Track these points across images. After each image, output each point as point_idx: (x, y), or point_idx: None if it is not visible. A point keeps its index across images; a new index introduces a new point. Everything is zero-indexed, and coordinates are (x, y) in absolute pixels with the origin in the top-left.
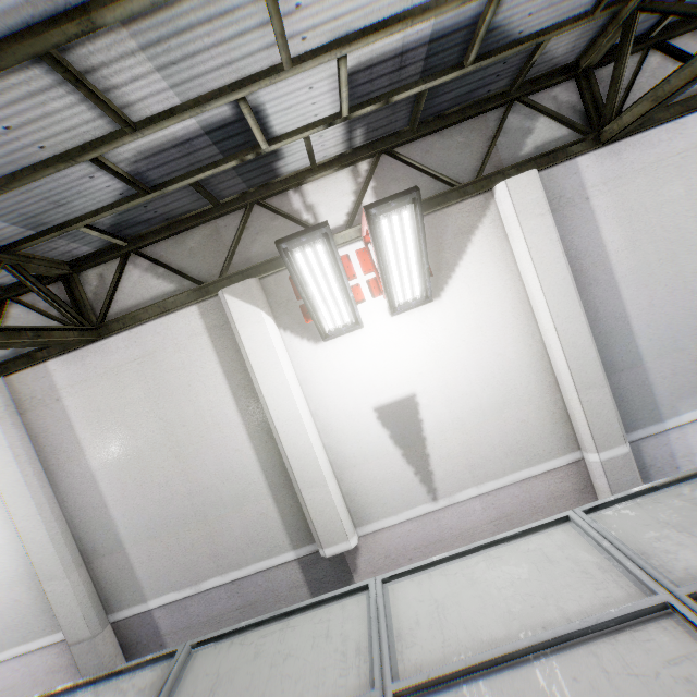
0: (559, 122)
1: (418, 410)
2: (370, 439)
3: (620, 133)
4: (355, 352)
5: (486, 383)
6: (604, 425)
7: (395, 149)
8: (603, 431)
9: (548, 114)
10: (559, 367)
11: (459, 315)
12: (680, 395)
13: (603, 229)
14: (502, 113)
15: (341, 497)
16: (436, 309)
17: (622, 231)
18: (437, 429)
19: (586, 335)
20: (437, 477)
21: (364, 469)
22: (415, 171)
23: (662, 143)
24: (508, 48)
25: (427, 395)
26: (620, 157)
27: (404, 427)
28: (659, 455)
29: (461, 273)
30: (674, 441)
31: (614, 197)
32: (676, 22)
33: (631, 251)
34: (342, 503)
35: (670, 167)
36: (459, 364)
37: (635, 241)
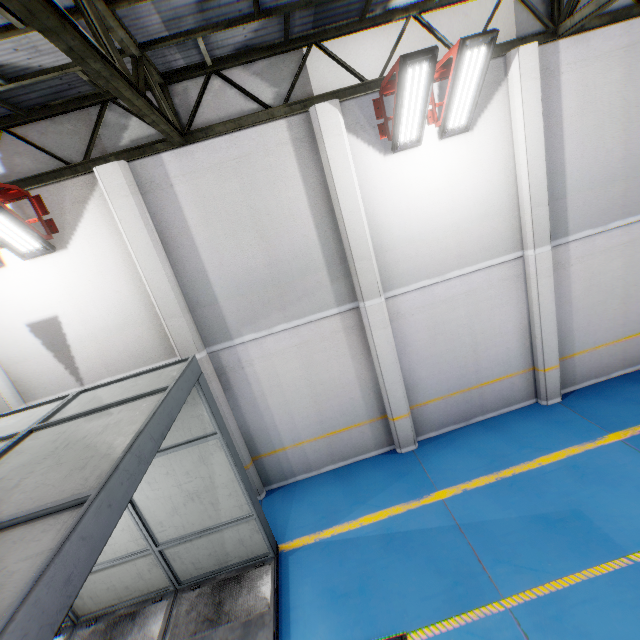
0: (146, 123)
1: (62, 326)
2: (28, 345)
3: (174, 142)
4: (6, 284)
5: (110, 311)
6: (184, 341)
7: (16, 128)
8: (184, 345)
9: (137, 116)
10: (154, 303)
11: (83, 262)
12: (243, 324)
13: (185, 209)
14: (102, 110)
15: (8, 383)
16: (65, 257)
17: (199, 212)
18: (78, 340)
19: (167, 283)
20: (82, 371)
21: (27, 365)
22: (35, 148)
23: (224, 150)
24: (39, 74)
25: (67, 317)
26: (194, 157)
27: (53, 338)
28: (232, 360)
29: (81, 232)
30: (241, 352)
31: (191, 186)
32: (229, 56)
33: (206, 226)
34: (7, 387)
35: (230, 168)
36: (88, 297)
37: (208, 219)
